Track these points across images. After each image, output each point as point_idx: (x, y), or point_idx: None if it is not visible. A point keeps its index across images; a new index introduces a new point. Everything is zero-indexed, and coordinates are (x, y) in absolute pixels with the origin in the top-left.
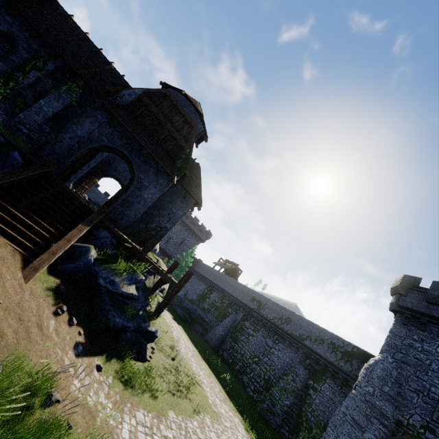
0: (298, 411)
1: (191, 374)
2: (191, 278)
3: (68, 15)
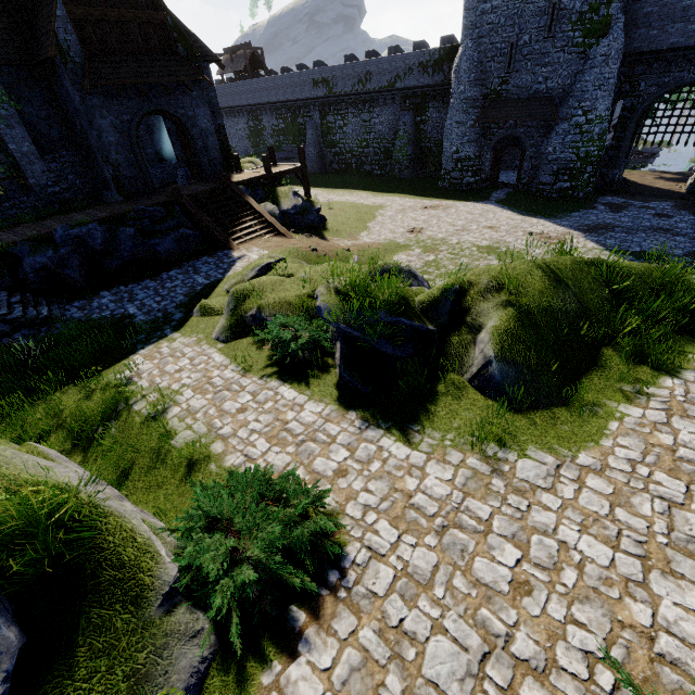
0: (420, 150)
1: (347, 204)
2: None
3: None
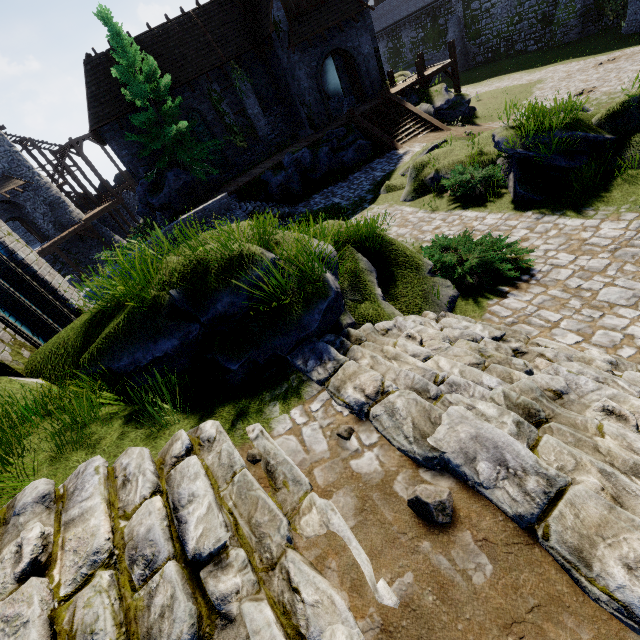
0: None
1: (497, 91)
2: None
3: (134, 39)
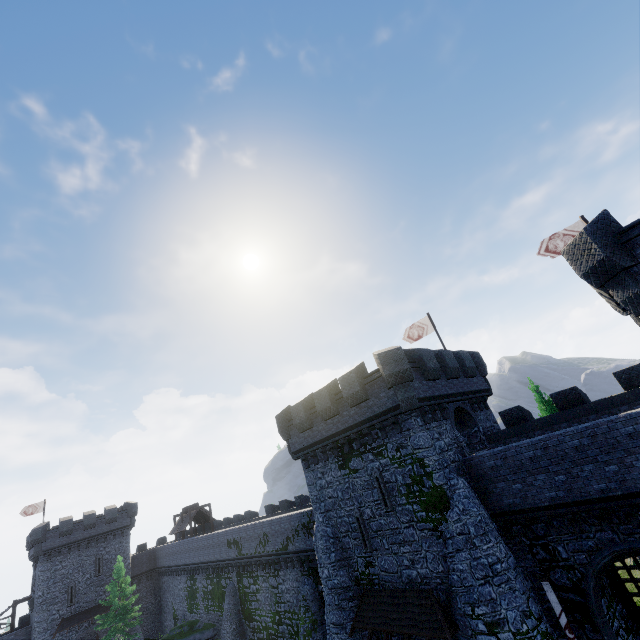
0: None
1: None
2: (164, 583)
3: None
